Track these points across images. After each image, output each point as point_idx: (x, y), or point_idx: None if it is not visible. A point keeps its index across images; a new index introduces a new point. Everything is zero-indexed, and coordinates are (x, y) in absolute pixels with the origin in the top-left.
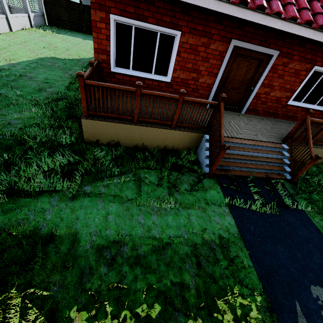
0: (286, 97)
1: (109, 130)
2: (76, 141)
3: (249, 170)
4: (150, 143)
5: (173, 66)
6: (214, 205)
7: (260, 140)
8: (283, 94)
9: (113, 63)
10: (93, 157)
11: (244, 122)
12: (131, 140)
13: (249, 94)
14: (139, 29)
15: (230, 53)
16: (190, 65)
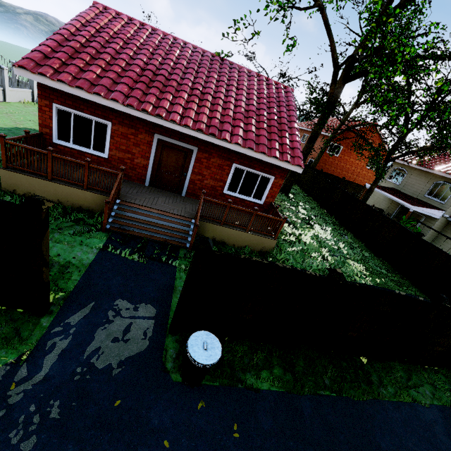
0: (220, 186)
1: (25, 182)
2: None
3: (151, 234)
4: (65, 200)
5: (109, 146)
6: (86, 246)
7: (170, 212)
8: (217, 183)
9: (56, 136)
10: None
11: (174, 200)
12: (47, 195)
13: (185, 179)
14: (77, 116)
15: (158, 143)
16: (124, 148)
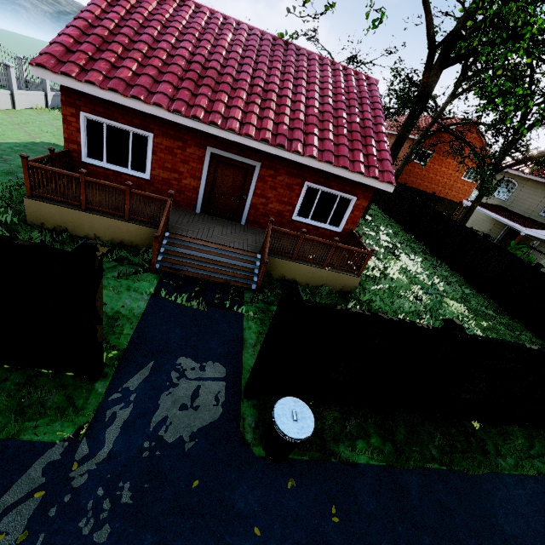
0: (288, 211)
1: (55, 214)
2: (19, 223)
3: (208, 274)
4: (103, 234)
5: (151, 164)
6: (135, 292)
7: (231, 246)
8: (284, 208)
9: (85, 154)
10: (28, 238)
11: (232, 231)
12: (81, 228)
13: (244, 203)
14: (111, 127)
15: (211, 159)
16: (169, 166)
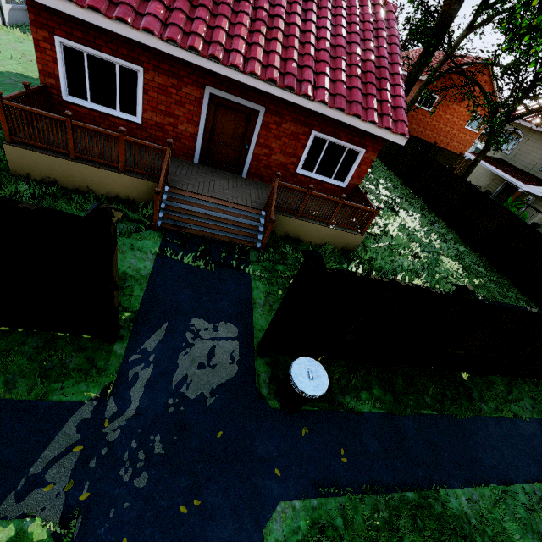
0: (293, 164)
1: (41, 163)
2: (1, 172)
3: (212, 232)
4: (96, 187)
5: (143, 105)
6: (139, 251)
7: (234, 202)
8: (288, 160)
9: (65, 90)
10: (15, 190)
11: (234, 184)
12: (72, 180)
13: (246, 154)
14: (93, 57)
15: (210, 101)
16: (163, 108)
